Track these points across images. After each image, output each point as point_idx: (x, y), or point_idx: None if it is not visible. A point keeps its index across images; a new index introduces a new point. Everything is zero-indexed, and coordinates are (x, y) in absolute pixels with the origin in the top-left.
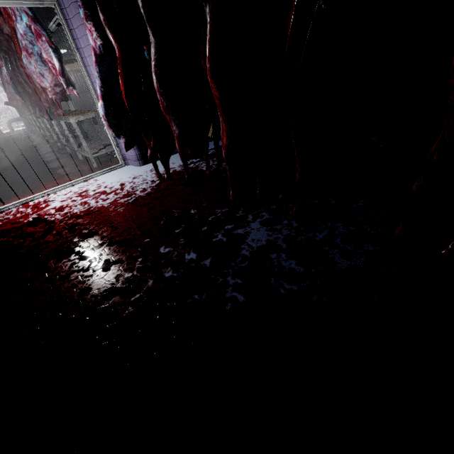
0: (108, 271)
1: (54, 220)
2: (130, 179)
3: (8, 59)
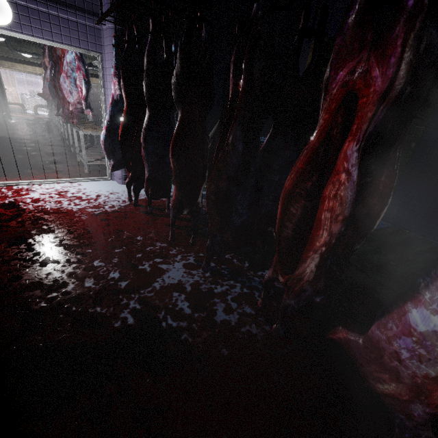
0: (43, 267)
1: (25, 209)
2: (107, 193)
3: (54, 68)
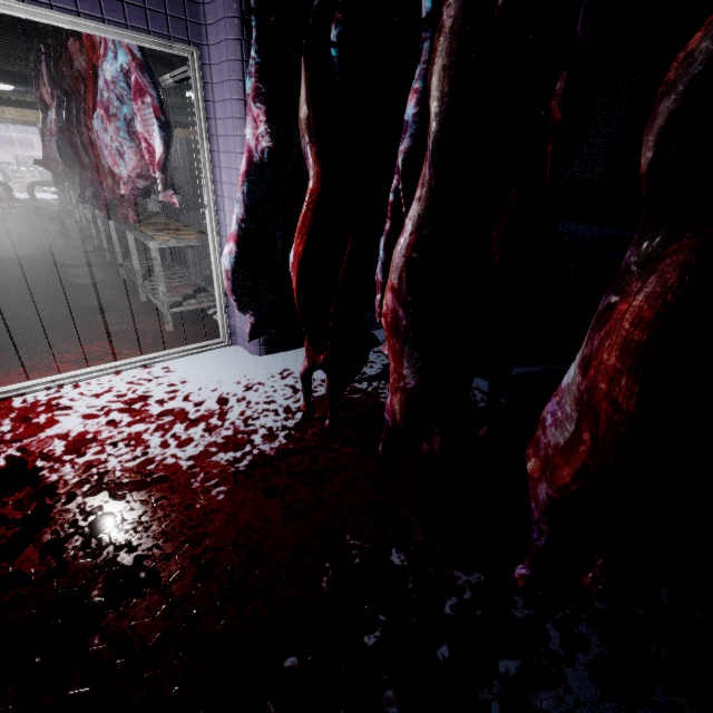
0: None
1: (55, 486)
2: (239, 389)
3: (66, 103)
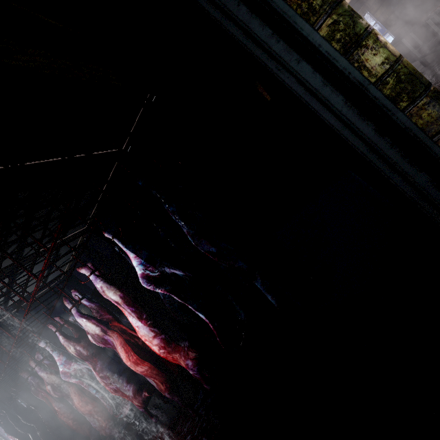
0: None
1: None
2: None
3: None
